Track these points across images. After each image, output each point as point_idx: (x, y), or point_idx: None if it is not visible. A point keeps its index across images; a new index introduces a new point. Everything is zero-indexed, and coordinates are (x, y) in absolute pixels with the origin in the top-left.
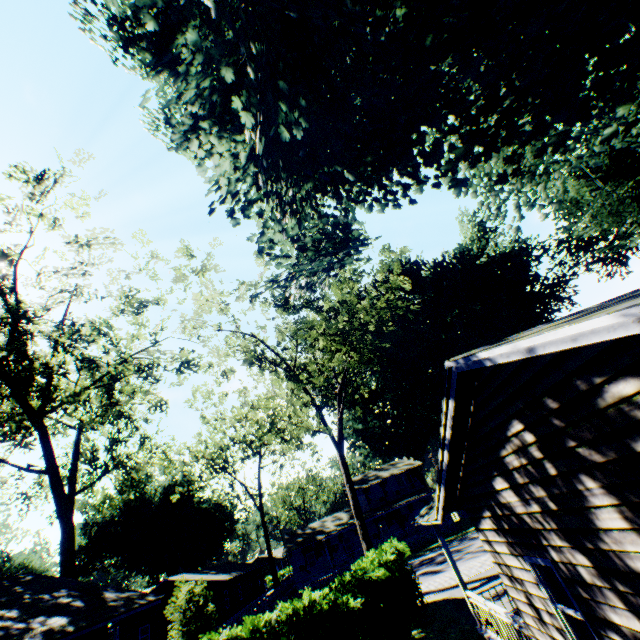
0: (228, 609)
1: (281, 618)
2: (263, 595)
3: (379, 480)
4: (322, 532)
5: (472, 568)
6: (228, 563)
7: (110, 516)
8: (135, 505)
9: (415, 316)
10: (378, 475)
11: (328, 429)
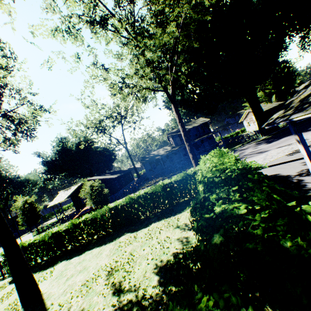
0: (118, 187)
1: (146, 194)
2: (133, 181)
3: (187, 130)
4: (158, 155)
5: (258, 161)
6: (116, 171)
7: (54, 158)
8: (64, 152)
9: (226, 2)
10: (186, 128)
11: (167, 80)
